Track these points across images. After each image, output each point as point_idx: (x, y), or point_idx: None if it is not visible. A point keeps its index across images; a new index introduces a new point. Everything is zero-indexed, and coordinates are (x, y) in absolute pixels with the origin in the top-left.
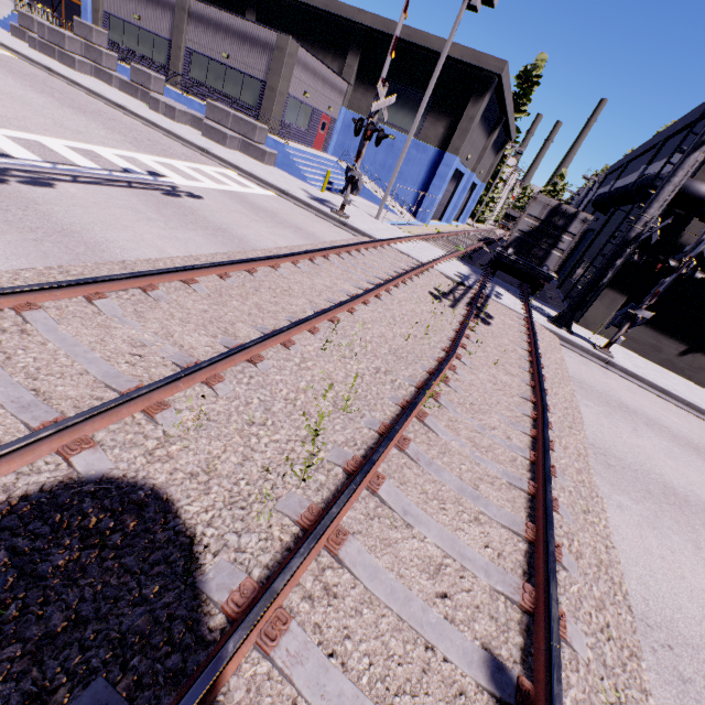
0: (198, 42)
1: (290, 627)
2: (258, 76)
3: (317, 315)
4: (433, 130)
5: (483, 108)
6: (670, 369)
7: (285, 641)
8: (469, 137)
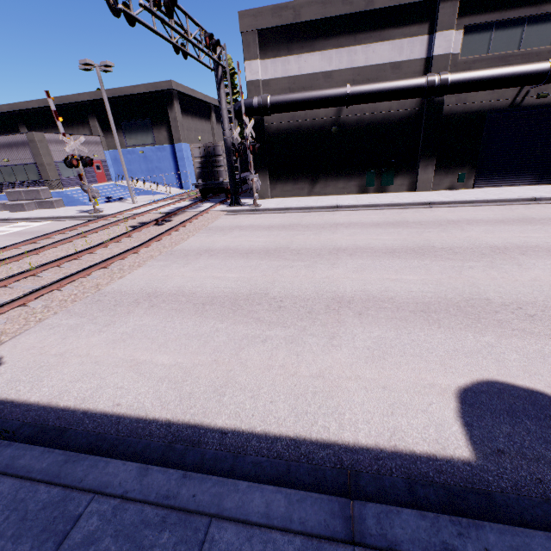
0: None
1: None
2: (30, 162)
3: None
4: (161, 136)
5: (178, 110)
6: (314, 195)
7: None
8: (182, 129)
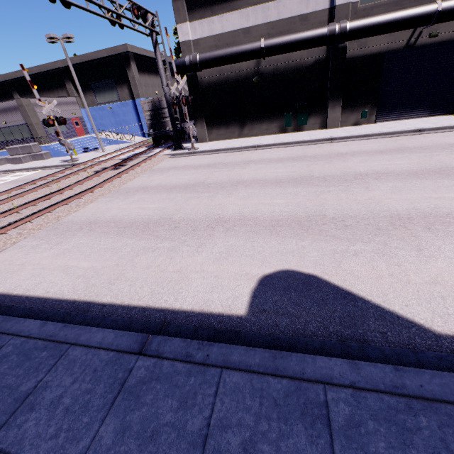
0: None
1: None
2: (23, 123)
3: None
4: (124, 93)
5: (135, 70)
6: (244, 137)
7: None
8: (140, 86)
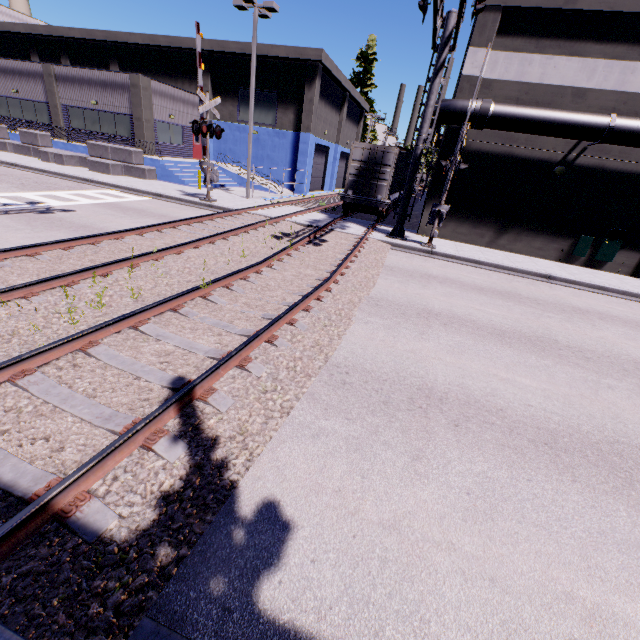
0: (70, 98)
1: (35, 374)
2: (125, 112)
3: (137, 256)
4: (286, 118)
5: (317, 90)
6: (495, 248)
7: (29, 378)
8: (315, 115)
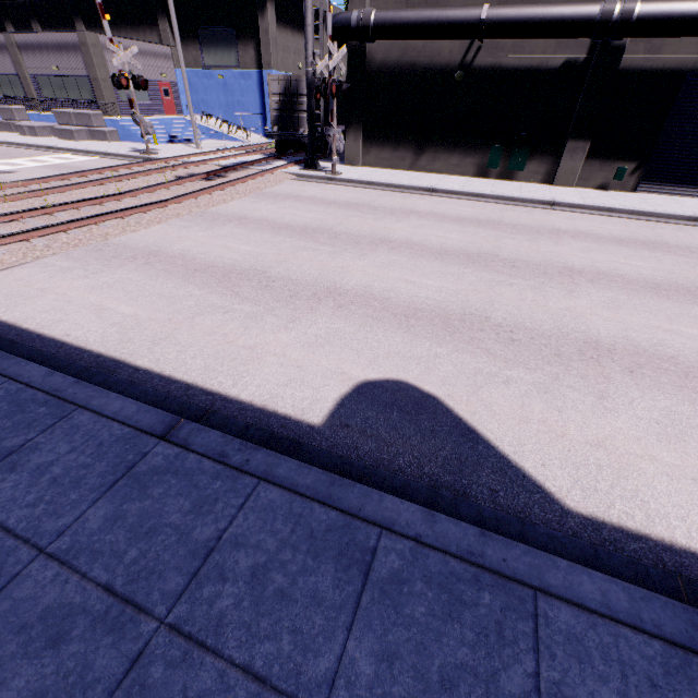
0: (35, 67)
1: None
2: (83, 74)
3: (20, 193)
4: (247, 56)
5: (272, 18)
6: (417, 171)
7: None
8: (275, 48)
